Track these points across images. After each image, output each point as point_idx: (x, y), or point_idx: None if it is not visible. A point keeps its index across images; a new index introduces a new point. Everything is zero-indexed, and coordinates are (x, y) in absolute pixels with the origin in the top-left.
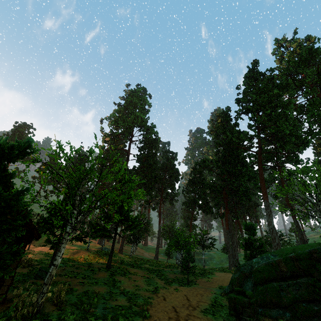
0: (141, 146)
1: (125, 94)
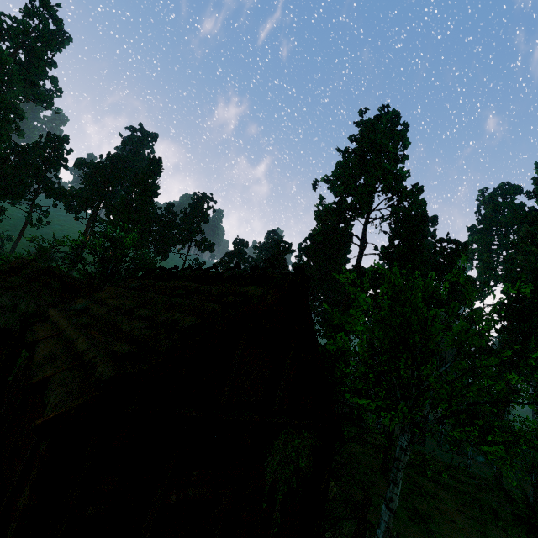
0: (394, 231)
1: (360, 130)
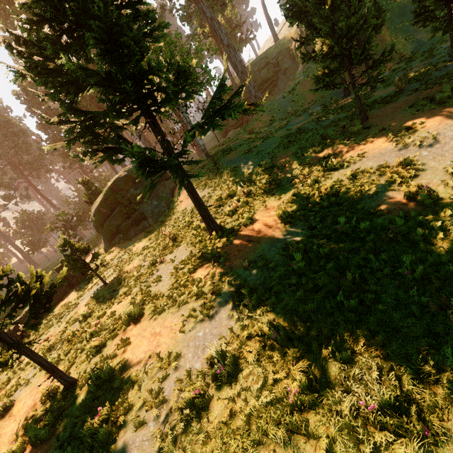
0: None
1: None
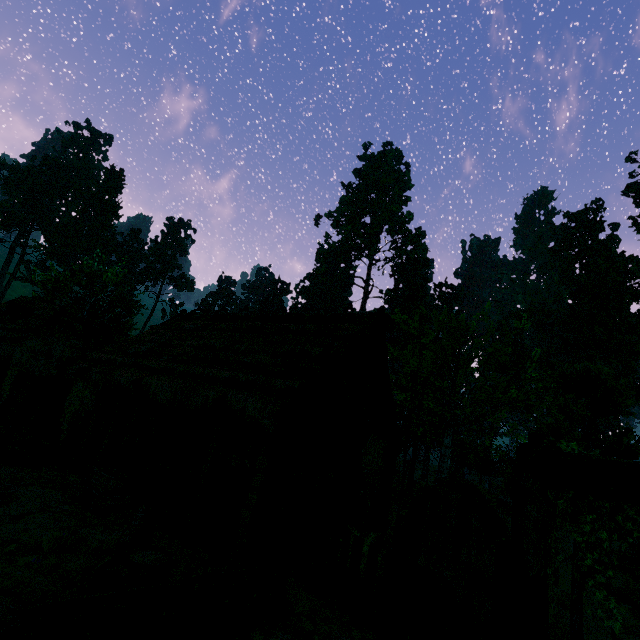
0: (400, 275)
1: (365, 166)
